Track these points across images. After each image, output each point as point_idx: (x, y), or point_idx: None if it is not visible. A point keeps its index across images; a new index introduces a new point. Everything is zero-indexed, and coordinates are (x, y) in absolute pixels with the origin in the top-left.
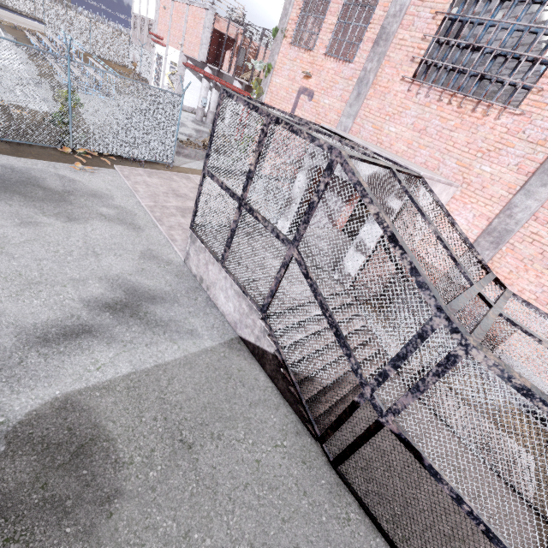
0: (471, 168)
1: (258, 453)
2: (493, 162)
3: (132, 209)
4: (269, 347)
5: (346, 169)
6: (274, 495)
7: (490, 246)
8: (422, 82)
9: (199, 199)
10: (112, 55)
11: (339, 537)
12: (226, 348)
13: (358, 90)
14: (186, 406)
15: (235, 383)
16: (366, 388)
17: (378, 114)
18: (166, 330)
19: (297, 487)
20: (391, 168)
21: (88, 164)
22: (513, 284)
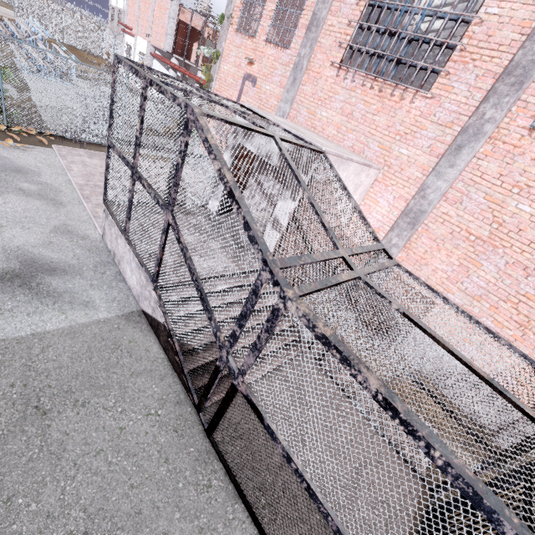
0: (391, 151)
1: (124, 421)
2: (409, 144)
3: (59, 186)
4: (161, 318)
5: (197, 127)
6: (129, 461)
7: (407, 226)
8: (347, 67)
9: (109, 171)
10: (85, 45)
11: (192, 503)
12: (123, 320)
13: (294, 75)
14: (54, 373)
15: (121, 353)
16: (223, 351)
17: (312, 99)
18: (57, 301)
19: (159, 454)
20: (274, 136)
21: (22, 142)
22: (428, 264)
